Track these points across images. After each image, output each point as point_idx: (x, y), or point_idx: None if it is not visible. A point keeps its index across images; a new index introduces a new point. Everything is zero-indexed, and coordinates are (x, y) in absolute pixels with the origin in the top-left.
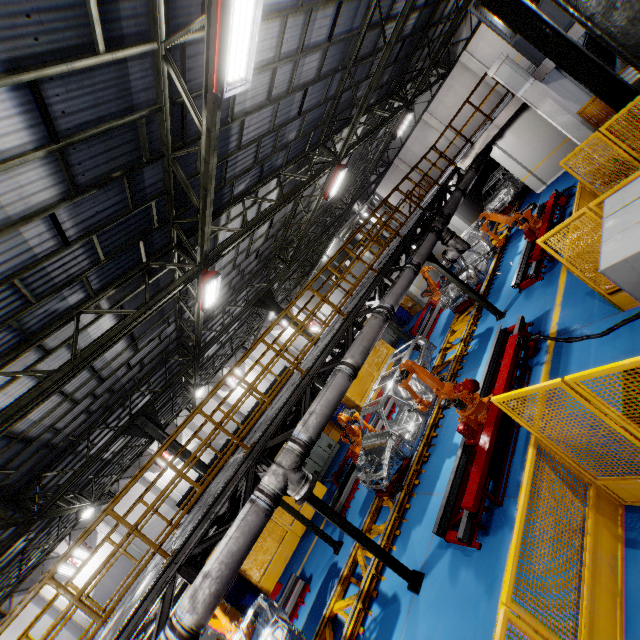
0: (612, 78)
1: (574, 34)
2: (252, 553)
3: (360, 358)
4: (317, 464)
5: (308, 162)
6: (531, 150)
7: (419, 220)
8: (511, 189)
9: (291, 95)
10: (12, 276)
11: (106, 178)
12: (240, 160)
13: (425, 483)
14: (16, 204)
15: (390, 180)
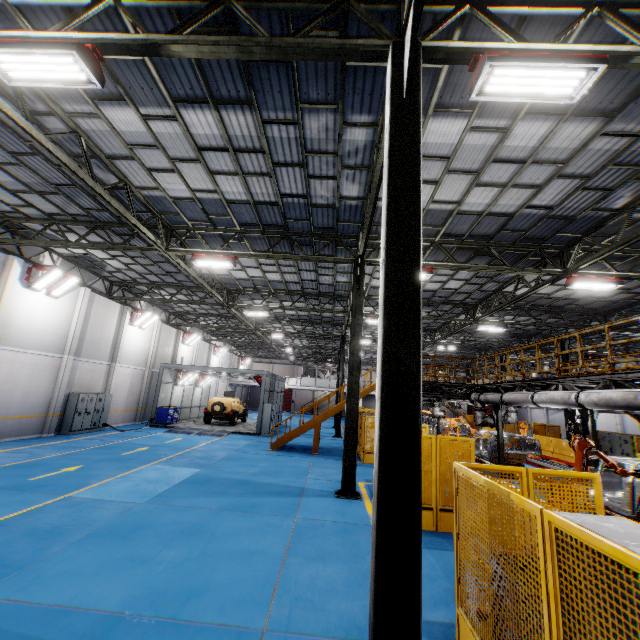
0: None
1: None
2: None
3: None
4: None
5: None
6: None
7: None
8: None
9: None
10: (603, 166)
11: (639, 88)
12: None
13: None
14: (572, 143)
15: None
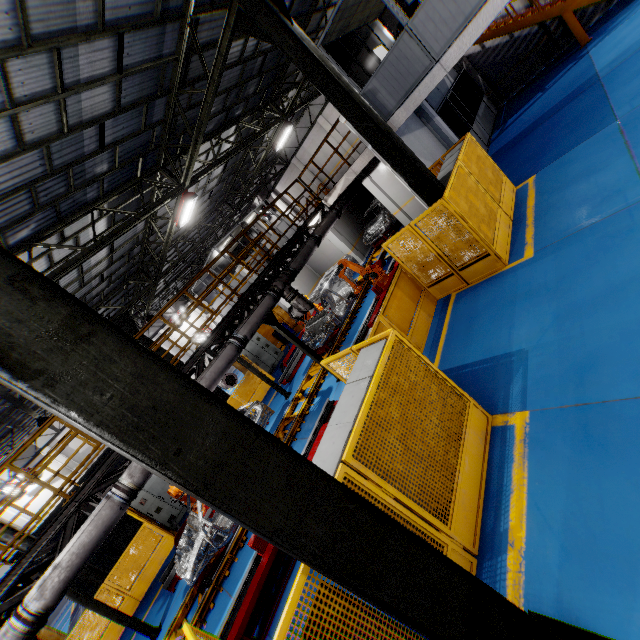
0: (422, 175)
1: (414, 100)
2: (76, 632)
3: (141, 476)
4: (175, 507)
5: (140, 191)
6: (400, 188)
7: (264, 273)
8: (387, 219)
9: (70, 134)
10: None
11: None
12: (1, 211)
13: (232, 578)
14: None
15: (289, 179)
